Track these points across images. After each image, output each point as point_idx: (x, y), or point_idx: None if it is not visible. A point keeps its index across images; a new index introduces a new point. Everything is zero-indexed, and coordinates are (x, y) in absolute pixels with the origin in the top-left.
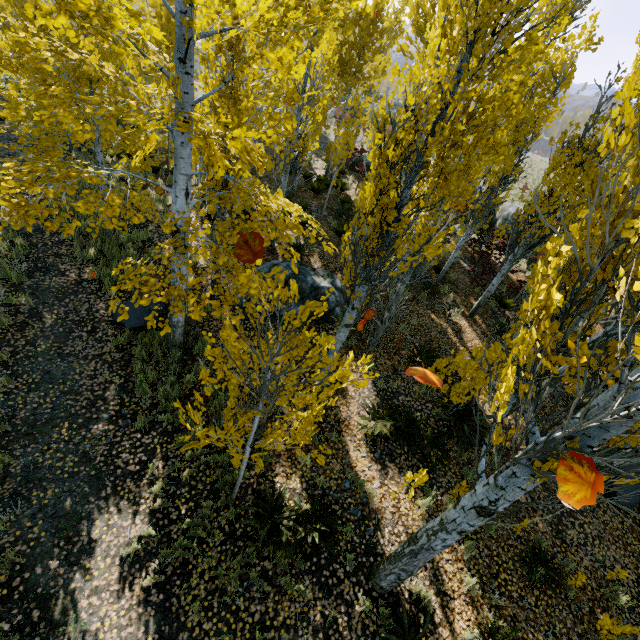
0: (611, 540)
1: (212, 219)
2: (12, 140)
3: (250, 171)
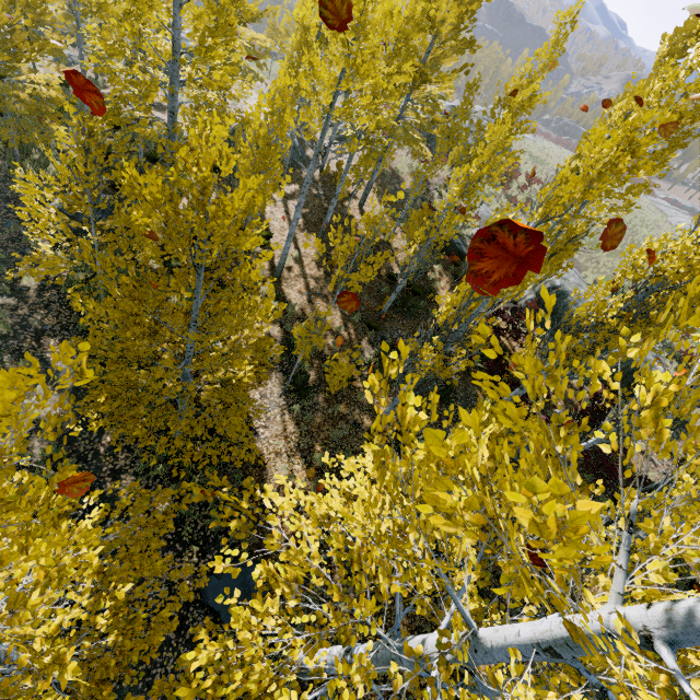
0: None
1: (298, 389)
2: (9, 200)
3: (325, 269)
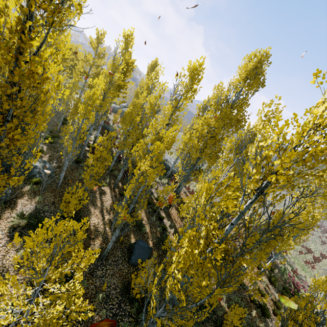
0: (118, 276)
1: None
2: None
3: None
